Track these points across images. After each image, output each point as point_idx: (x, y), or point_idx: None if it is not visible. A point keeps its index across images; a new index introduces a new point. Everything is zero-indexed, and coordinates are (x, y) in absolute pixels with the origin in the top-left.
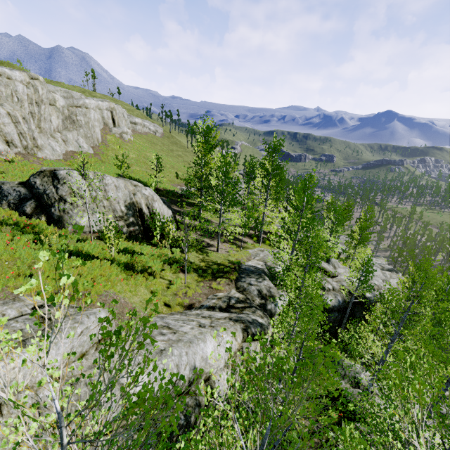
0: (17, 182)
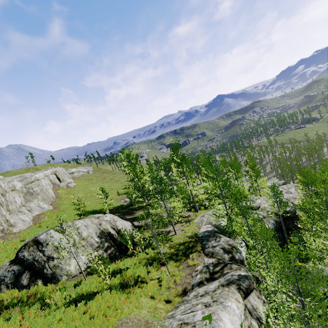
0: (8, 263)
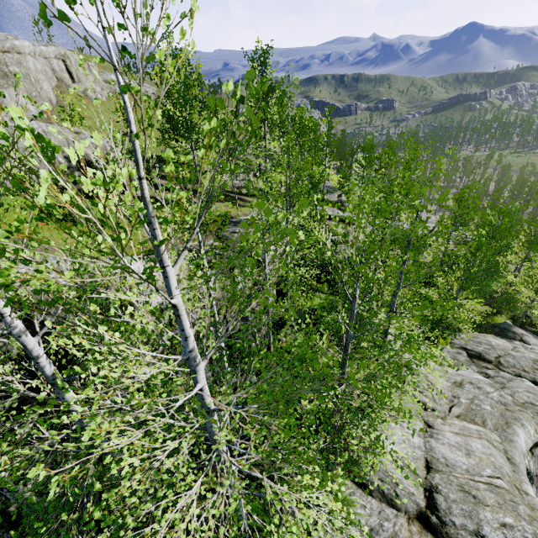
0: None
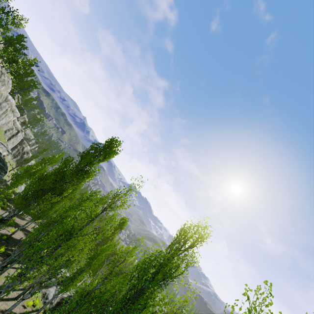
0: None
